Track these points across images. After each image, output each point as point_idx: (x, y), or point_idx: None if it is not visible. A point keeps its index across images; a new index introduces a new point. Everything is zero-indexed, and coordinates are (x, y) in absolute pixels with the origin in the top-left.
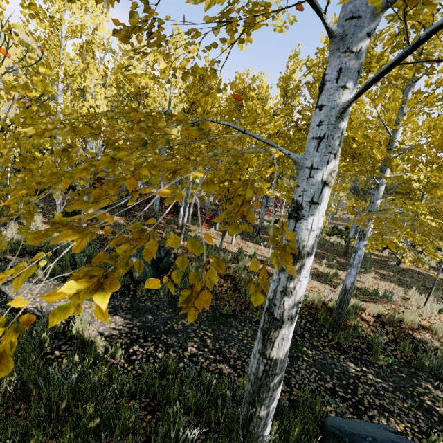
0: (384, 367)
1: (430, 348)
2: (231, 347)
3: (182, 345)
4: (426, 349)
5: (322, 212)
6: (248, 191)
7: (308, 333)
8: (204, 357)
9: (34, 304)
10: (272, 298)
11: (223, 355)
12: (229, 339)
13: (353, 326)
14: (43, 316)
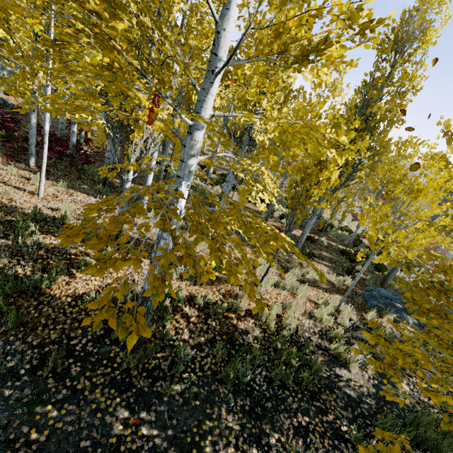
0: (176, 398)
1: (249, 339)
2: None
3: None
4: (244, 343)
5: None
6: None
7: (80, 364)
8: None
9: None
10: None
11: None
12: None
13: (162, 333)
14: None
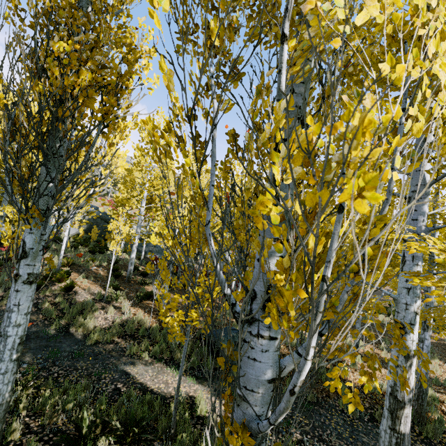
0: None
1: None
2: (330, 435)
3: (286, 430)
4: None
5: (417, 329)
6: (397, 331)
7: None
8: (310, 443)
9: (155, 385)
10: (393, 385)
11: (326, 443)
12: (324, 427)
13: (437, 419)
14: (167, 397)
